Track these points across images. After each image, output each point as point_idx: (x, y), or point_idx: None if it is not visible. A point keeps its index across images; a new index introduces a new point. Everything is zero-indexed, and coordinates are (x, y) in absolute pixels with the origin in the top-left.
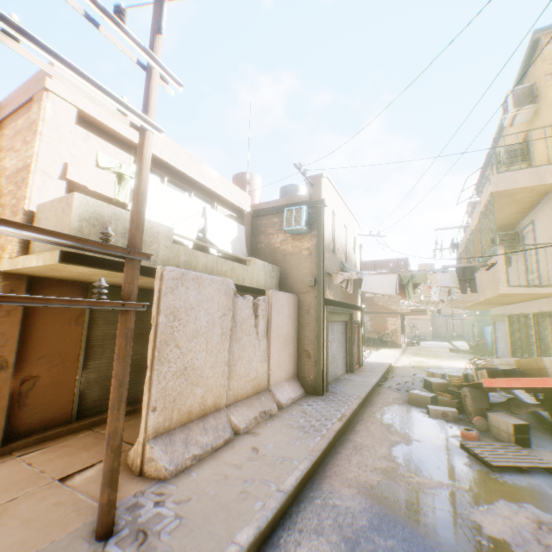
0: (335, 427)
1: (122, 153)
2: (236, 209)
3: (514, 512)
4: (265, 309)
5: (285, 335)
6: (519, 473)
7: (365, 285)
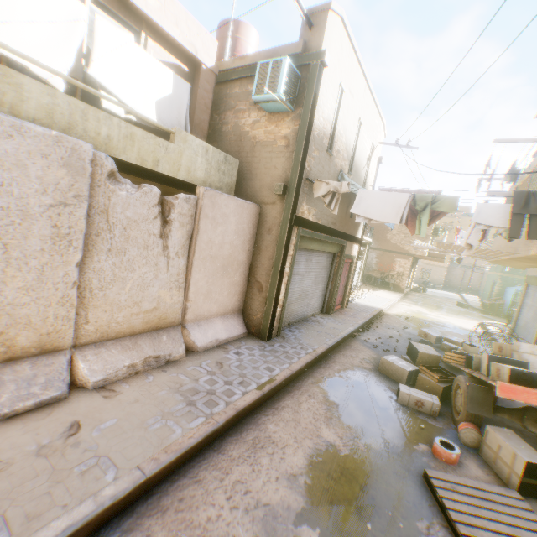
0: (242, 401)
1: None
2: (189, 58)
3: None
4: (188, 214)
5: (225, 257)
6: None
7: (358, 204)
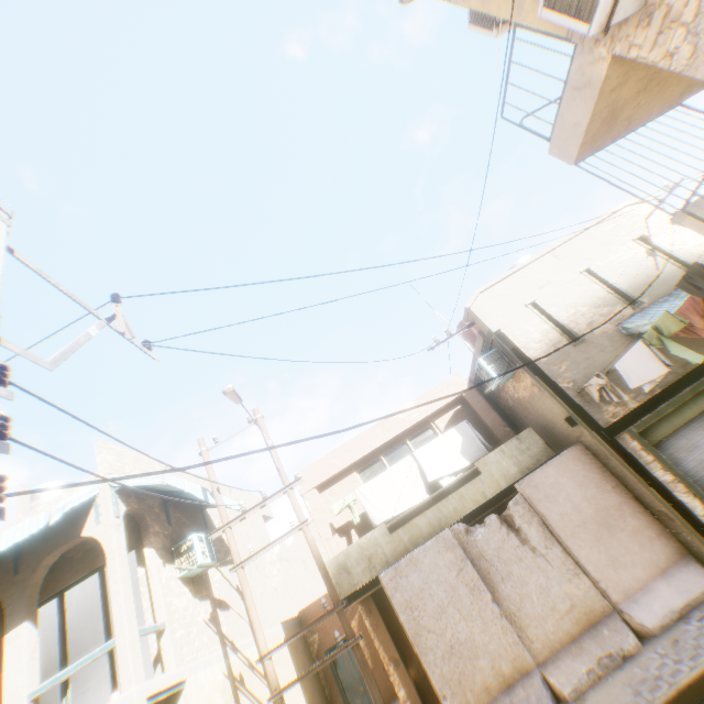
0: (684, 677)
1: (349, 477)
2: (455, 400)
3: None
4: (525, 511)
5: (592, 515)
6: None
7: (626, 378)
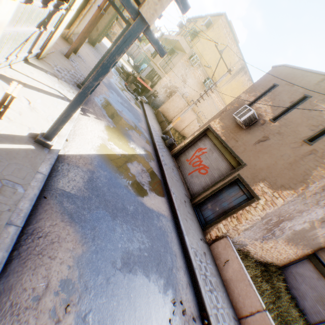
0: None
1: None
2: None
3: (129, 95)
4: None
5: None
6: (131, 93)
7: None
